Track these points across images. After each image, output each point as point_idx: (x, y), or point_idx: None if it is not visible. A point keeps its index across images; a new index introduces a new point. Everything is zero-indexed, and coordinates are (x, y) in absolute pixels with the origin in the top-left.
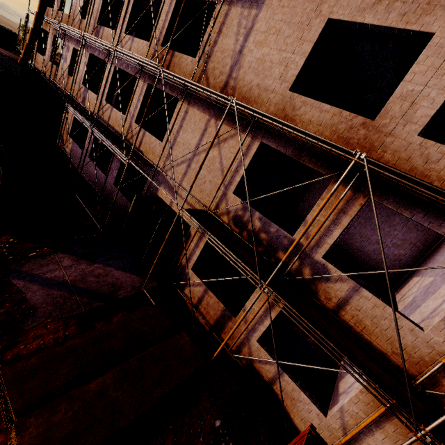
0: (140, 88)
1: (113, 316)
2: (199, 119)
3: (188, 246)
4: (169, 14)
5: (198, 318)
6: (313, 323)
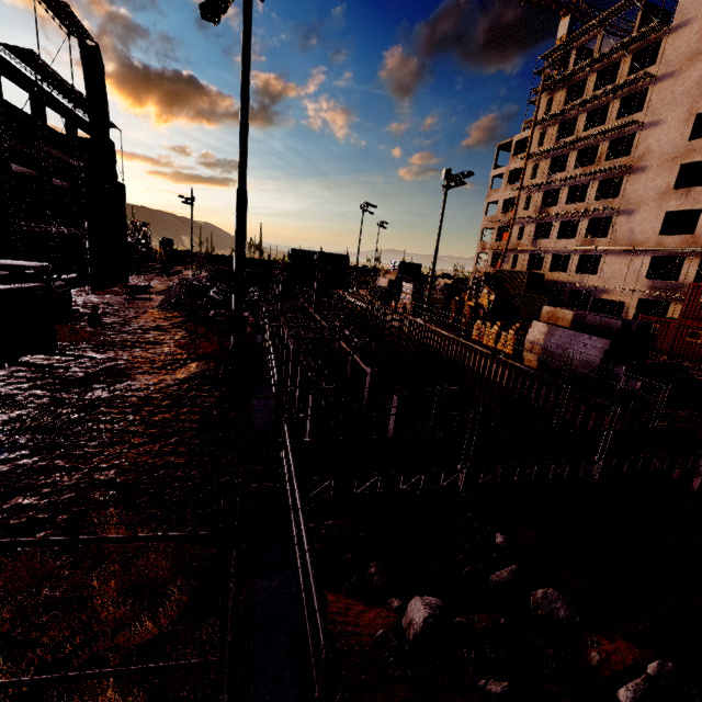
0: (574, 258)
1: None
2: (617, 259)
3: (627, 309)
4: (585, 225)
5: None
6: None
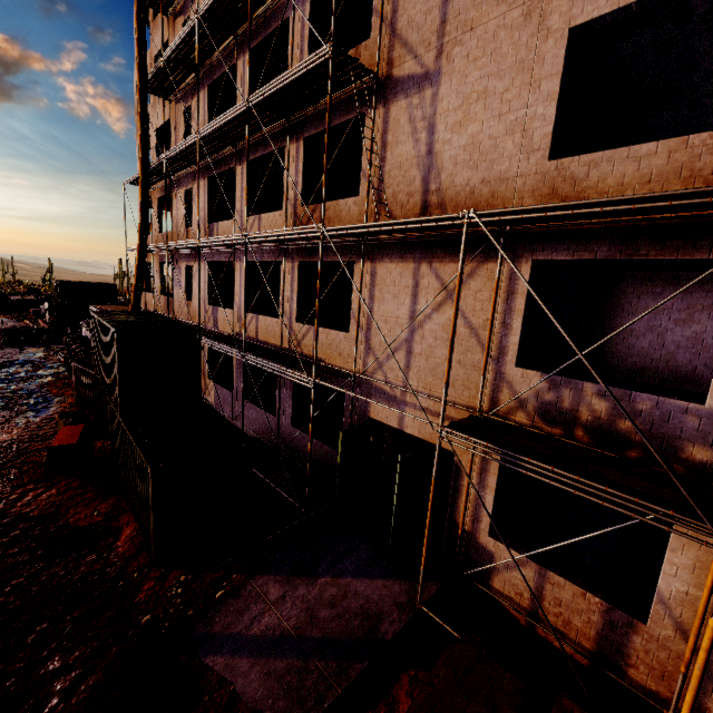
0: (289, 273)
1: (394, 686)
2: (399, 273)
3: (467, 492)
4: (299, 163)
5: (549, 639)
6: None
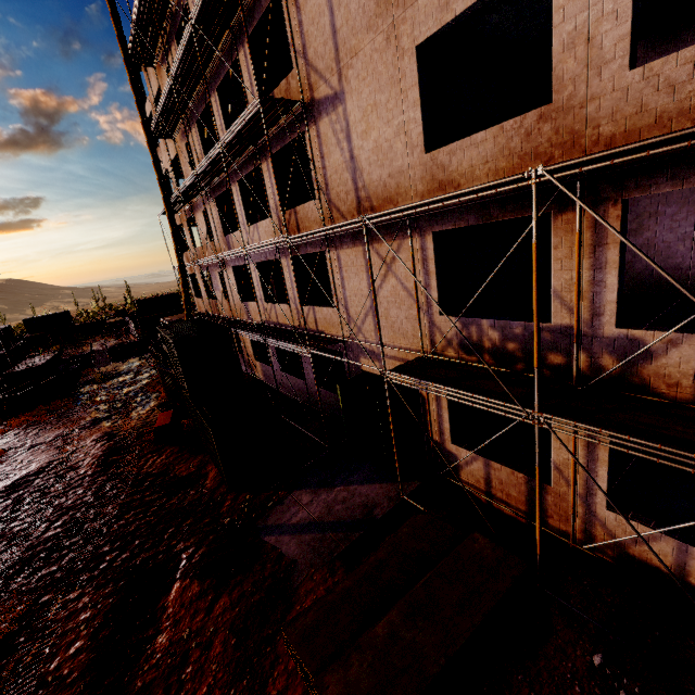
0: (286, 268)
1: (380, 543)
2: (355, 256)
3: (429, 414)
4: (272, 178)
5: (500, 509)
6: (648, 436)
